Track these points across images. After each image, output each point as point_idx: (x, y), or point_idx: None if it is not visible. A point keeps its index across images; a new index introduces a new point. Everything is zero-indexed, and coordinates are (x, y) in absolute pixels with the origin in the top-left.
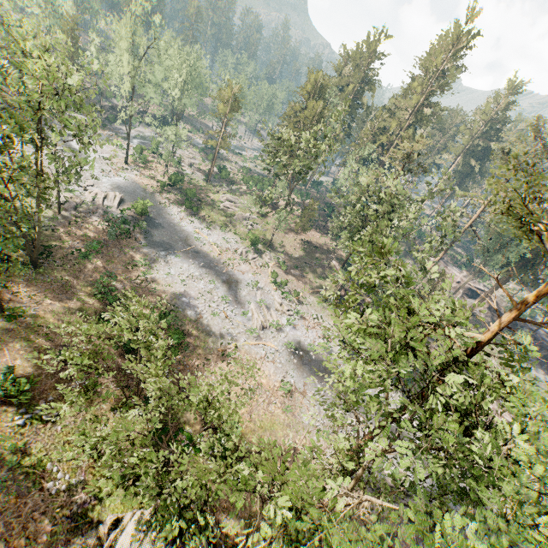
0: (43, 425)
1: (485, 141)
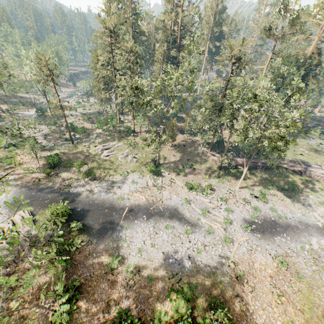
0: None
1: (219, 28)
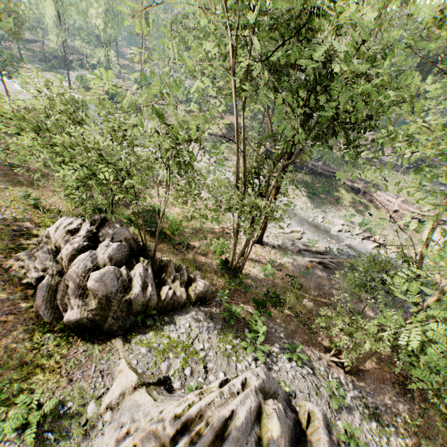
0: None
1: None
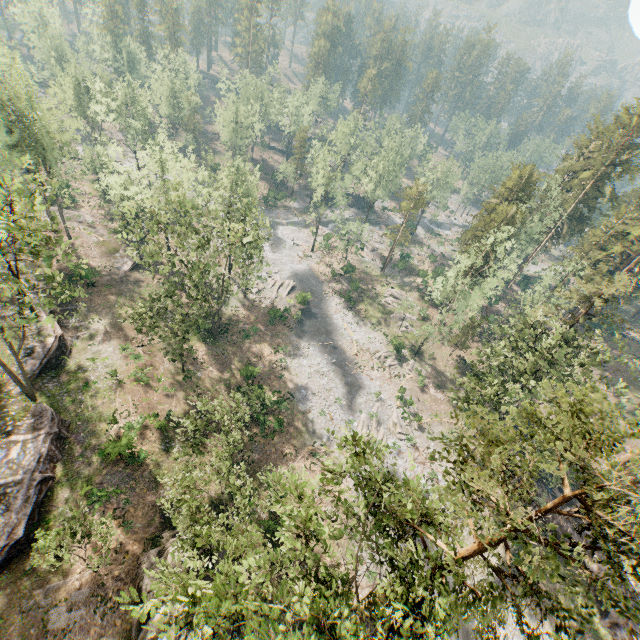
0: (173, 454)
1: None
